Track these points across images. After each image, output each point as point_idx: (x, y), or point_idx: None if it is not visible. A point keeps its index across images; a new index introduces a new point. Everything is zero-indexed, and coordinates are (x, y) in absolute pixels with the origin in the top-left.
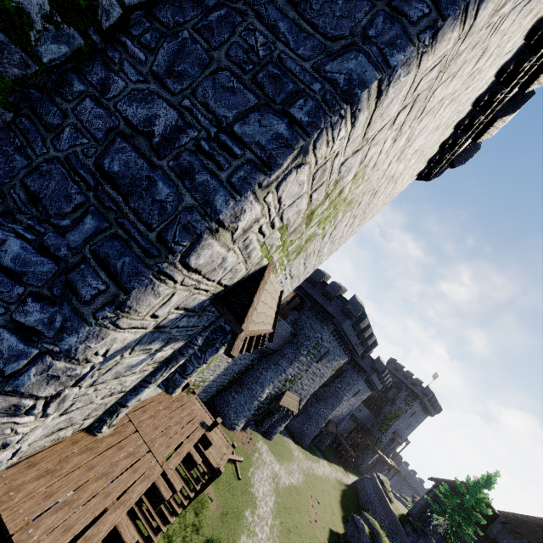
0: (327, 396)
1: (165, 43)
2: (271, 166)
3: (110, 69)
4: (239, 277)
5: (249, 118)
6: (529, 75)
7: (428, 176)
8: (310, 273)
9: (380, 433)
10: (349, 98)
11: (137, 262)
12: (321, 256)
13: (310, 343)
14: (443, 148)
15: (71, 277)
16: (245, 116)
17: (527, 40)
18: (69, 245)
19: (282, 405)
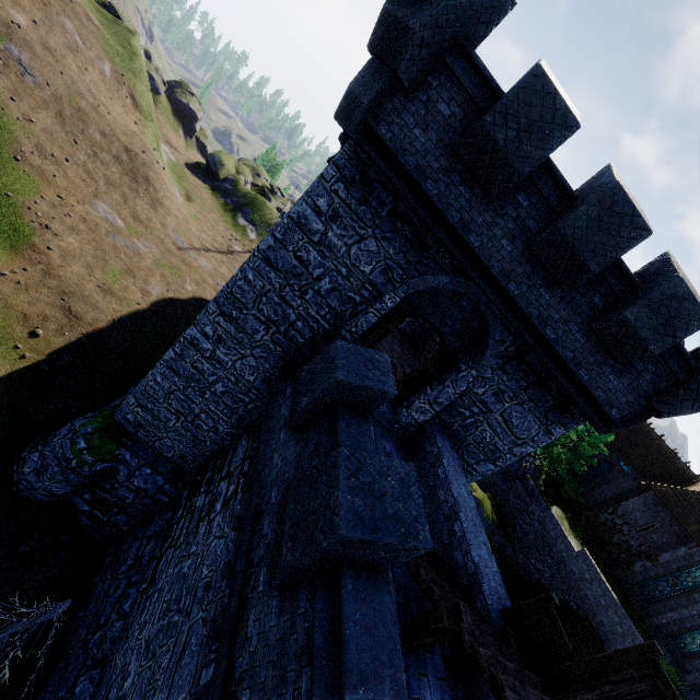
0: None
1: None
2: None
3: None
4: None
5: None
6: None
7: None
8: None
9: None
10: None
11: None
12: None
13: (497, 467)
14: None
15: None
16: None
17: None
18: None
19: None
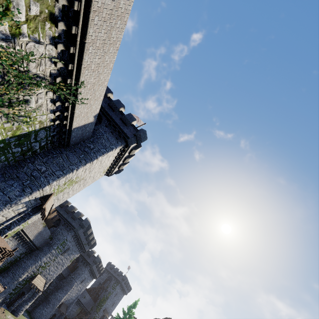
0: (64, 285)
1: (46, 157)
2: (59, 178)
3: (35, 159)
4: (47, 194)
5: (57, 171)
6: (123, 160)
7: (108, 175)
8: (65, 200)
9: (96, 312)
10: (72, 171)
11: (36, 188)
12: (69, 194)
13: (60, 242)
14: (108, 170)
15: (24, 189)
16: (57, 171)
17: (115, 158)
18: (24, 184)
19: (34, 284)
